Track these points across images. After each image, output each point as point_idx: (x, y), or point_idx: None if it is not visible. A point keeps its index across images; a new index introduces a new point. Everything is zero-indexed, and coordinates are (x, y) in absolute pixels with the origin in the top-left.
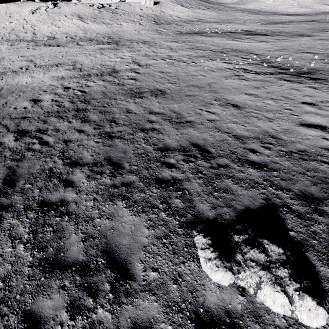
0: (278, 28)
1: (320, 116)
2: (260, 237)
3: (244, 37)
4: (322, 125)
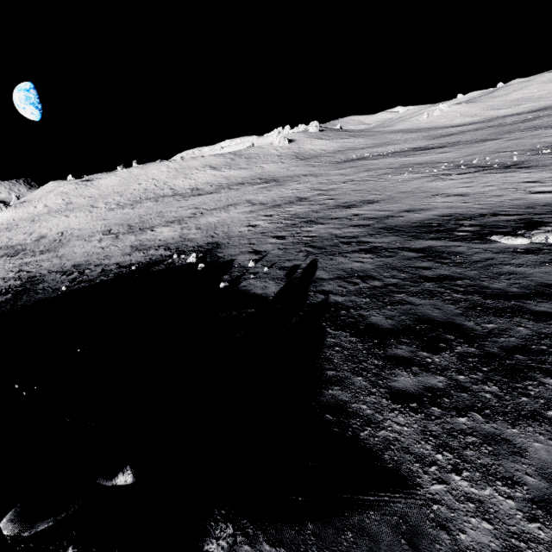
0: (453, 139)
1: (545, 187)
2: (536, 228)
3: (418, 153)
4: (550, 190)
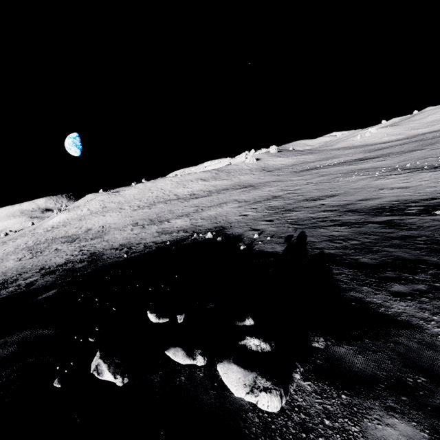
0: (385, 152)
1: None
2: None
3: (359, 162)
4: None
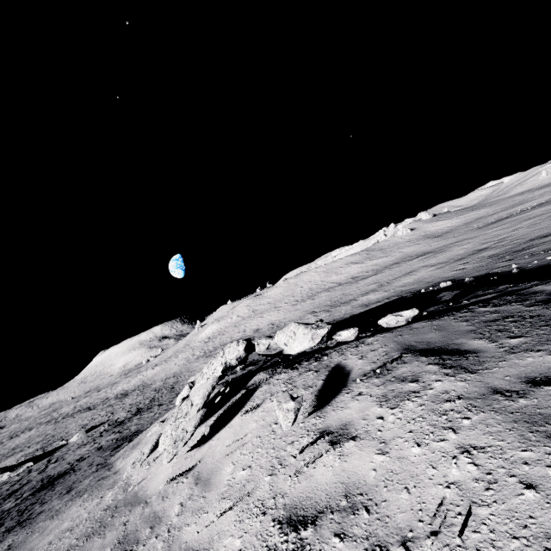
0: None
1: None
2: None
3: None
4: None
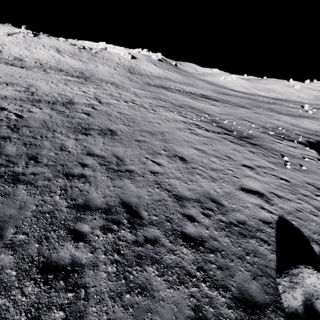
0: (227, 98)
1: (257, 182)
2: None
3: (201, 99)
4: (259, 191)
